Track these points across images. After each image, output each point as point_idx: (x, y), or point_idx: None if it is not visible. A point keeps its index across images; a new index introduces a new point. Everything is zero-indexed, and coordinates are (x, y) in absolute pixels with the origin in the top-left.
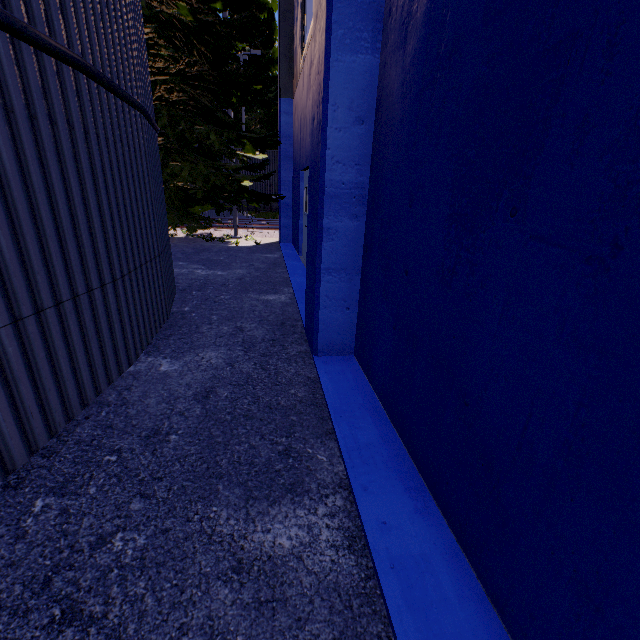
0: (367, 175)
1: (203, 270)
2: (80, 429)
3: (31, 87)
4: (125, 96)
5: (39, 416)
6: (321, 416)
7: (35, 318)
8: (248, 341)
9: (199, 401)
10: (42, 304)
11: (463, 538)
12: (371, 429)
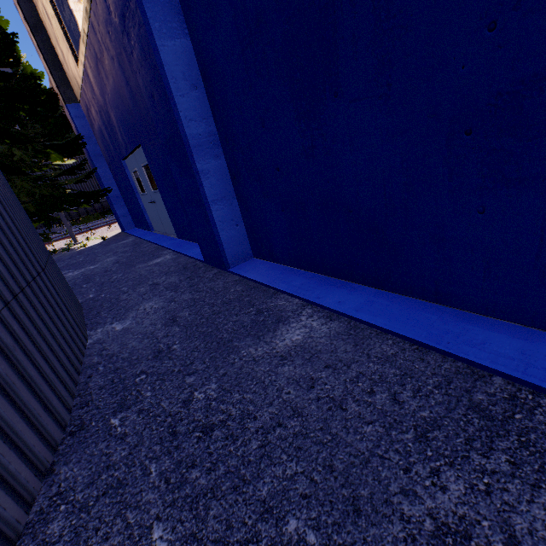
0: (213, 125)
1: (73, 272)
2: (93, 383)
3: None
4: None
5: (58, 382)
6: (263, 290)
7: (15, 302)
8: (170, 286)
9: (172, 325)
10: (13, 290)
11: (378, 282)
12: (298, 278)
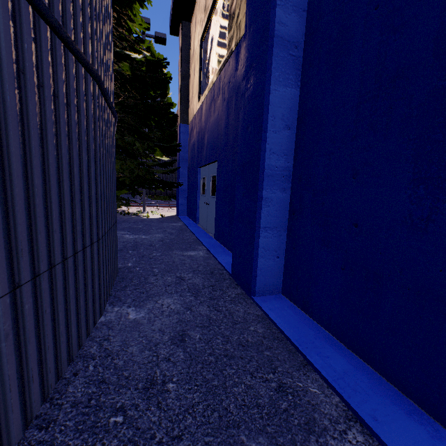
0: (291, 162)
1: (130, 235)
2: (72, 388)
3: (70, 83)
4: (111, 105)
5: (37, 379)
6: (288, 349)
7: (48, 274)
8: (193, 288)
9: (178, 345)
10: (54, 260)
11: None
12: (337, 357)
